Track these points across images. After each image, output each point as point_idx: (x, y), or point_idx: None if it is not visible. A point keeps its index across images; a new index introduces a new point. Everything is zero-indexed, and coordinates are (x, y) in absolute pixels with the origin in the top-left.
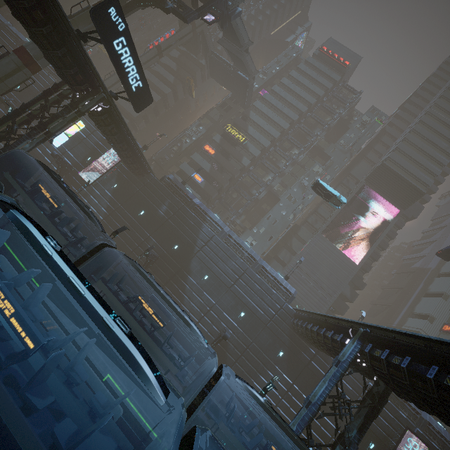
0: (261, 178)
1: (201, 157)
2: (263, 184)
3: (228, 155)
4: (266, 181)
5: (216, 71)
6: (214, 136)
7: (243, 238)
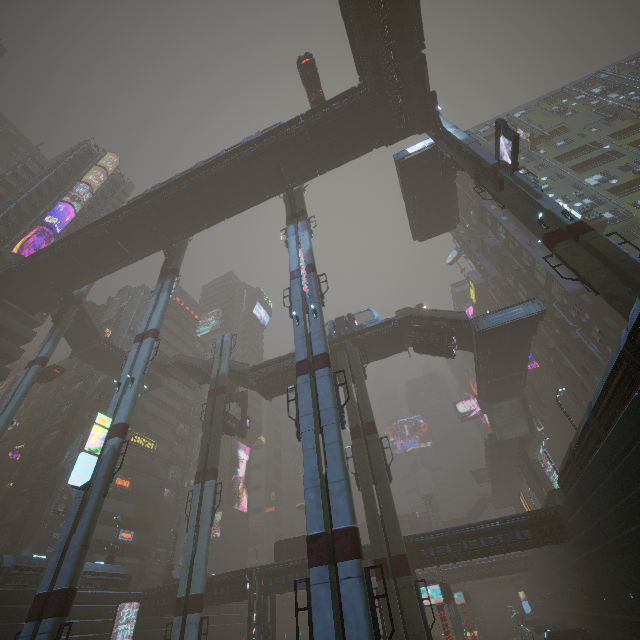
0: (166, 476)
1: (118, 501)
2: (180, 488)
3: (143, 474)
4: (171, 477)
5: (100, 358)
6: (120, 459)
7: (176, 564)
